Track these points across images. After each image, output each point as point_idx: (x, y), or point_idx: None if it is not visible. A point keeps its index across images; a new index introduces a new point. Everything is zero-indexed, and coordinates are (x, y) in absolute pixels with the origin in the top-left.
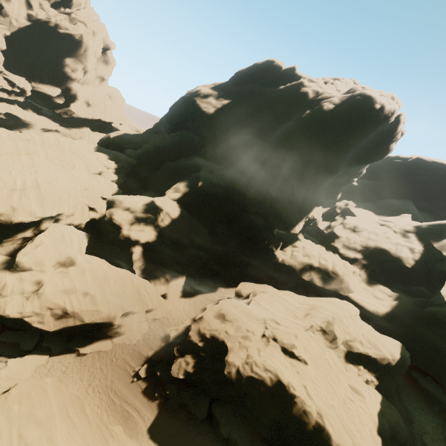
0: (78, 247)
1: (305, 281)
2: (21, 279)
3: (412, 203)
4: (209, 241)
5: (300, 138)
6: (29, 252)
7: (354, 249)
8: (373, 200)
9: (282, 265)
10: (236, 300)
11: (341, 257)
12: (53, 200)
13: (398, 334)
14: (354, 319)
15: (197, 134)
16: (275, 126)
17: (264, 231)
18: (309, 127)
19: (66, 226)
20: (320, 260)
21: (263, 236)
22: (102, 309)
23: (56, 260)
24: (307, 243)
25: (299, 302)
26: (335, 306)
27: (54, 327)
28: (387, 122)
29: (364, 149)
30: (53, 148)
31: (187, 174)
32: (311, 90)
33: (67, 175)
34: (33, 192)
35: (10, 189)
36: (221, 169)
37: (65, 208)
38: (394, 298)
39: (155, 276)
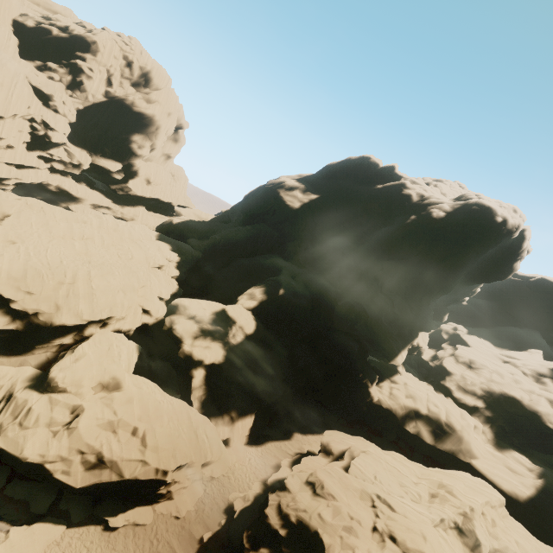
0: (126, 364)
1: (409, 434)
2: (51, 404)
3: (540, 335)
4: (287, 367)
5: (403, 246)
6: (67, 367)
7: (472, 393)
8: (487, 325)
9: (378, 407)
10: (324, 459)
11: (456, 403)
12: (105, 299)
13: (552, 534)
14: (499, 512)
15: (277, 229)
16: (371, 228)
17: (358, 360)
18: (416, 235)
19: (116, 334)
20: (429, 406)
21: (357, 367)
22: (149, 460)
23: (98, 380)
24: (410, 378)
25: (415, 473)
26: (469, 487)
27: (81, 481)
28: (509, 237)
29: (481, 265)
30: (110, 233)
31: (263, 276)
32: (415, 193)
33: (124, 267)
34: (83, 287)
35: (58, 281)
36: (304, 274)
37: (118, 310)
38: (537, 474)
39: (218, 412)
